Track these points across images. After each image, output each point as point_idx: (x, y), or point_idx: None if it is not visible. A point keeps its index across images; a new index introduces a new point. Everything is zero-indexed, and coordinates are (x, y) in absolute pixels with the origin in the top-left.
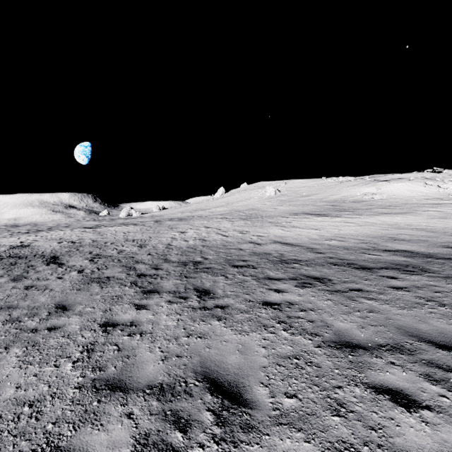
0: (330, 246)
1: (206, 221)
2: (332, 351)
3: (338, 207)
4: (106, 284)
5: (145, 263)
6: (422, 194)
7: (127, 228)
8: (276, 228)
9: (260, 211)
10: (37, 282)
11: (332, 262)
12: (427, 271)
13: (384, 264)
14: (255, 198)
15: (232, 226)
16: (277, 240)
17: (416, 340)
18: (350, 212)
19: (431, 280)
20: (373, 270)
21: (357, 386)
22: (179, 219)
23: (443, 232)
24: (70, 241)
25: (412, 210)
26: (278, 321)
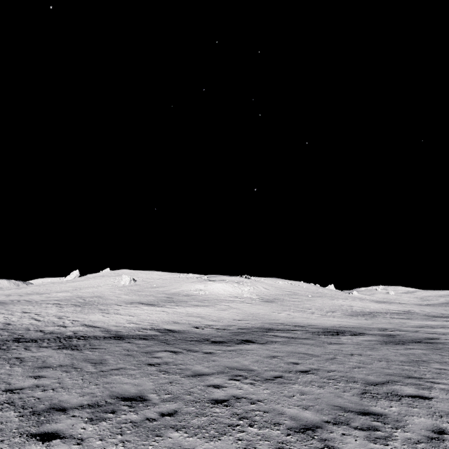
0: (123, 327)
1: (31, 306)
2: (29, 370)
3: (170, 299)
4: None
5: None
6: (229, 293)
7: None
8: (99, 314)
9: (103, 299)
10: None
11: (106, 336)
12: (155, 338)
13: (139, 336)
14: (108, 285)
15: (56, 311)
16: (87, 324)
17: (84, 362)
18: (175, 303)
19: (147, 342)
20: (124, 339)
21: (22, 377)
22: None
23: (210, 318)
24: None
25: (215, 304)
26: (11, 364)
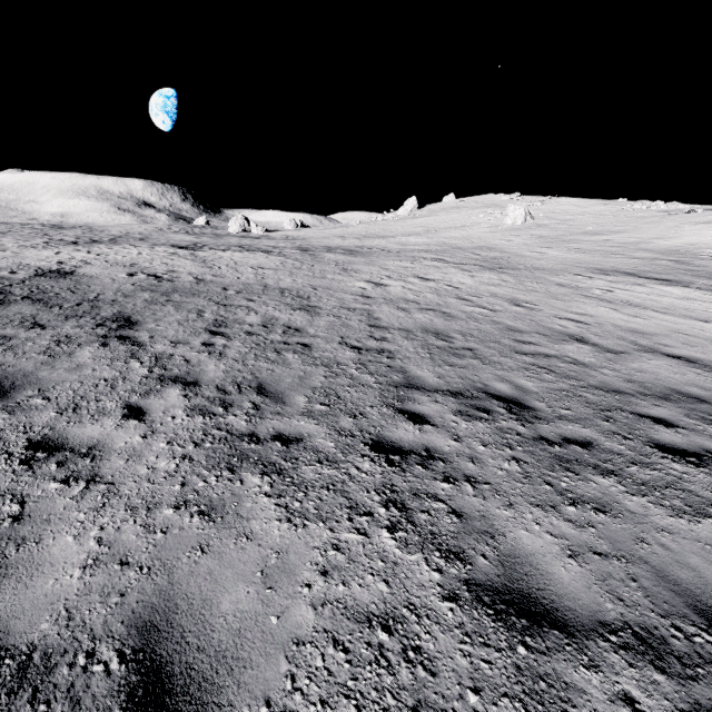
0: None
1: (408, 263)
2: None
3: (696, 269)
4: (293, 486)
5: (355, 378)
6: None
7: (254, 258)
8: (593, 303)
9: (512, 255)
10: (67, 426)
11: None
12: None
13: None
14: (482, 225)
15: (477, 282)
16: (641, 342)
17: None
18: None
19: None
20: None
21: None
22: (346, 252)
23: None
24: (152, 275)
25: None
26: None
